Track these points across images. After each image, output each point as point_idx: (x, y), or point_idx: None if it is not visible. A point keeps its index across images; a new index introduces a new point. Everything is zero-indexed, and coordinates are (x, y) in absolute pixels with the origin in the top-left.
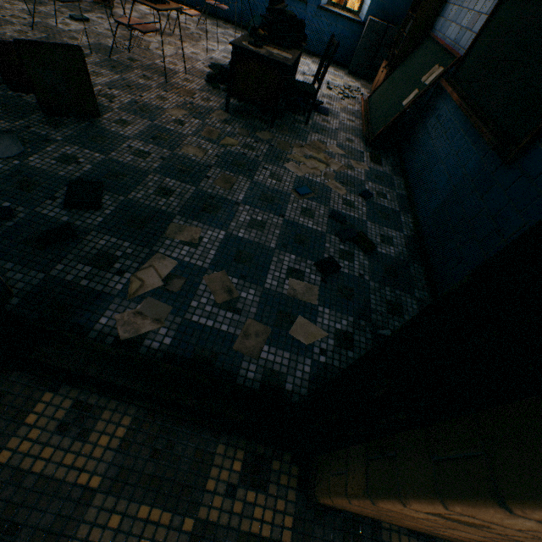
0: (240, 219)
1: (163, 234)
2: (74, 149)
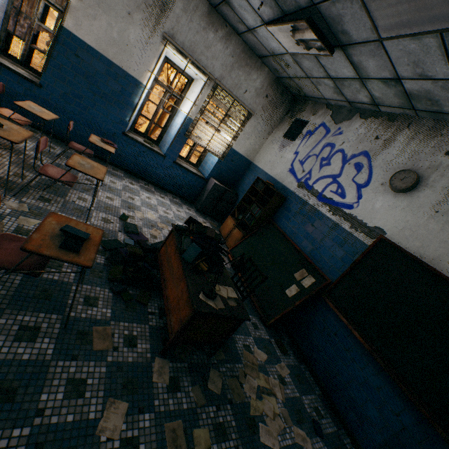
0: None
1: None
2: None
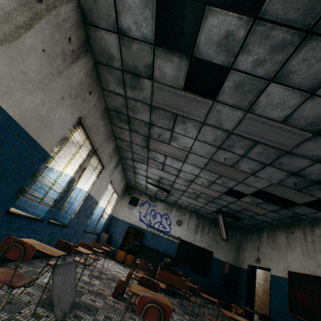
0: None
1: None
2: None
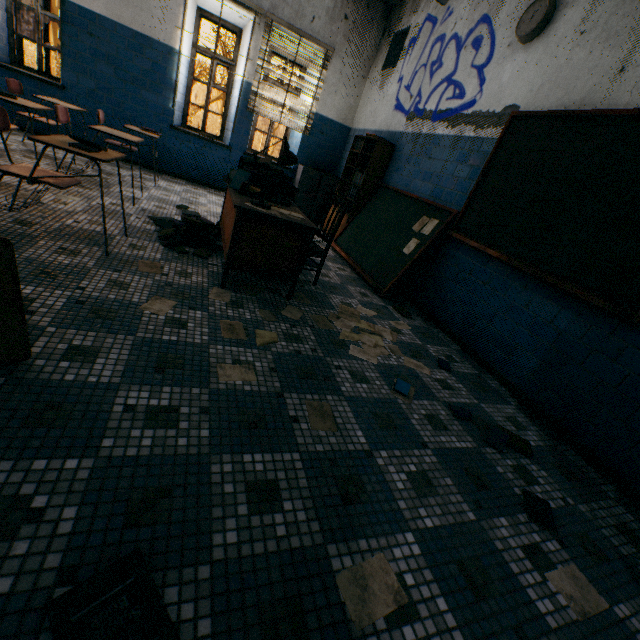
0: (399, 486)
1: (346, 622)
2: (1, 472)
